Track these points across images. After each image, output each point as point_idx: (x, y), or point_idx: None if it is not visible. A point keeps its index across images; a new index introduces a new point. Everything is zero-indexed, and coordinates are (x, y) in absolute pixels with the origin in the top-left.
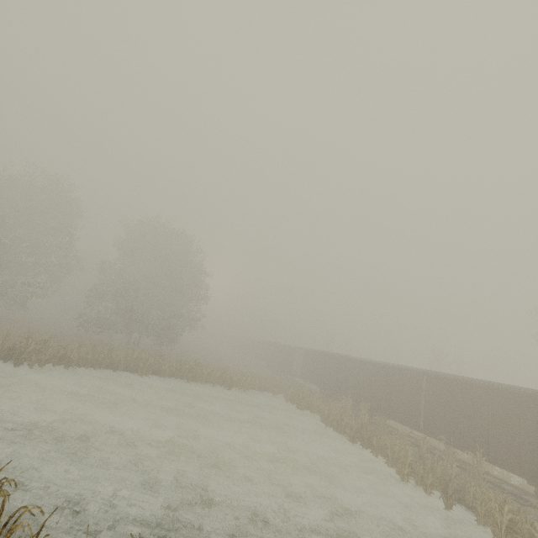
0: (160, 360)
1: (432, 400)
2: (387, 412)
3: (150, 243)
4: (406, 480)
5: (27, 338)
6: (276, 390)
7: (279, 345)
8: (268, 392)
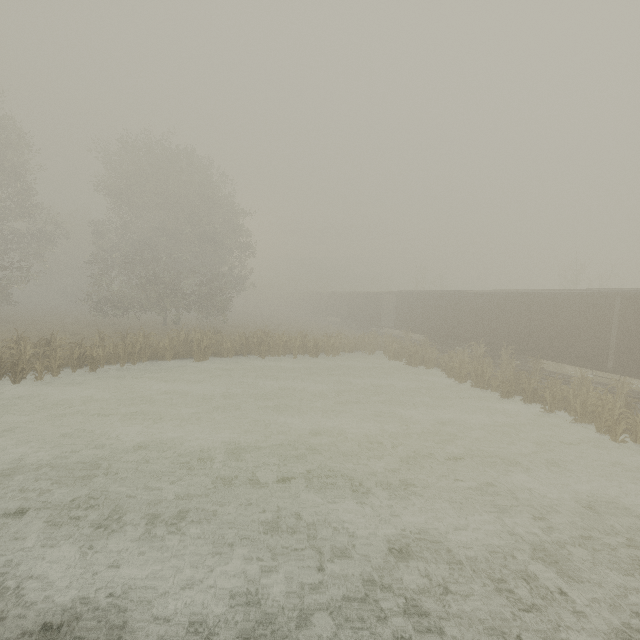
0: (217, 337)
1: (633, 329)
2: (544, 353)
3: (149, 178)
4: (620, 440)
5: (17, 341)
6: (372, 349)
7: (356, 295)
8: (361, 353)
